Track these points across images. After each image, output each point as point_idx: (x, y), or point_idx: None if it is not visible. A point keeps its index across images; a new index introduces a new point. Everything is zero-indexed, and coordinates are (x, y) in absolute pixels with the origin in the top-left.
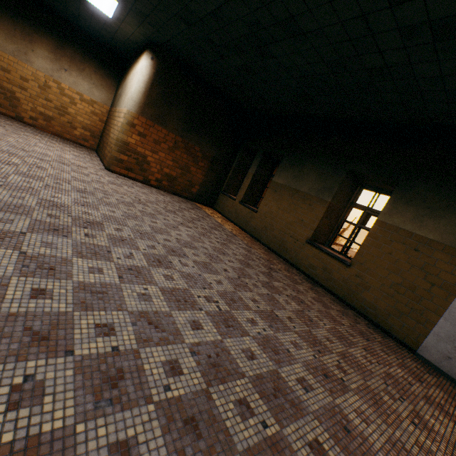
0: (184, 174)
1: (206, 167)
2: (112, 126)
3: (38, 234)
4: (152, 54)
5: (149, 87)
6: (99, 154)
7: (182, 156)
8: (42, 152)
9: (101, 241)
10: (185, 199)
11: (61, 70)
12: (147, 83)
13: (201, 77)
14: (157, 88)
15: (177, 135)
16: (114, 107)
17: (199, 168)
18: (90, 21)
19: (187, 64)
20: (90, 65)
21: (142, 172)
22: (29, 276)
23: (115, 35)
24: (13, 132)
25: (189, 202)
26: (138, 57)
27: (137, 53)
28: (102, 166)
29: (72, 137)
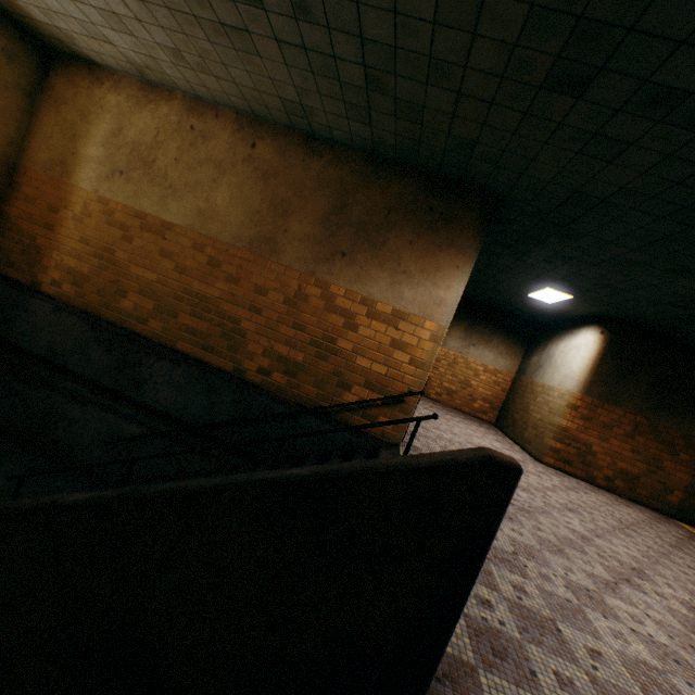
0: (650, 470)
1: (692, 462)
2: (530, 402)
3: (624, 586)
4: (601, 328)
5: (596, 362)
6: (505, 431)
7: (647, 444)
8: (483, 444)
9: (678, 607)
10: (655, 511)
11: (469, 346)
12: (594, 359)
13: (675, 339)
14: (606, 362)
15: (636, 414)
16: (526, 377)
17: (680, 462)
18: (514, 303)
19: (653, 330)
20: (496, 336)
21: (583, 465)
22: (686, 651)
23: (541, 310)
24: (444, 418)
25: (668, 520)
26: (571, 327)
27: (564, 322)
28: (525, 453)
29: (469, 410)
